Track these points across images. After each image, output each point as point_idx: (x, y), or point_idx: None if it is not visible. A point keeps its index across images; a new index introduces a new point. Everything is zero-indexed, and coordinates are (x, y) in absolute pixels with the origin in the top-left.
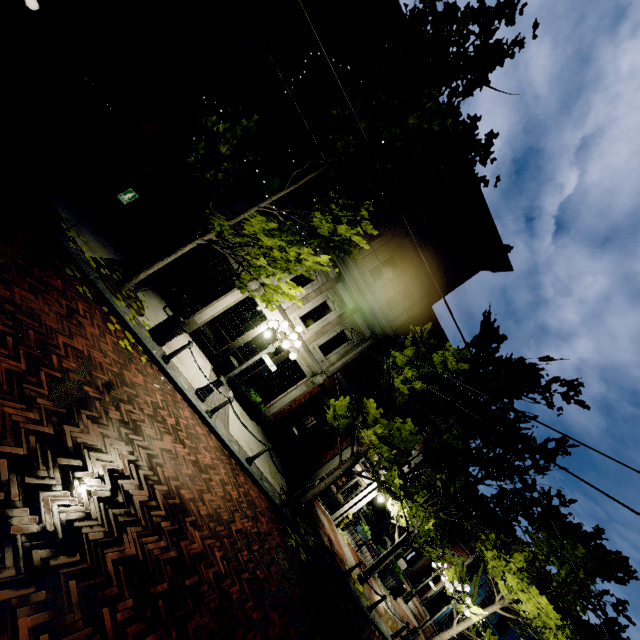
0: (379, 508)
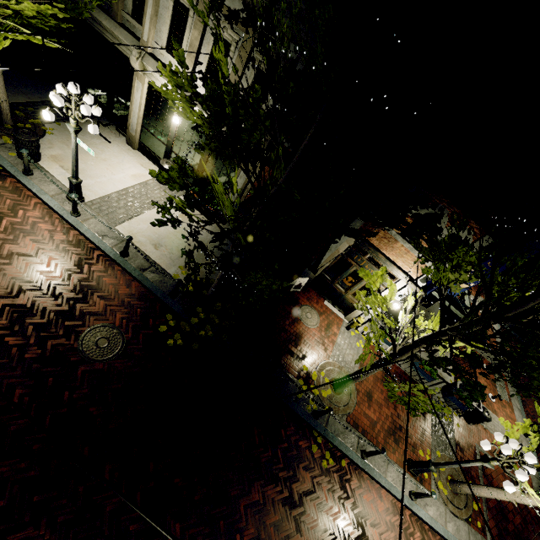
0: (458, 319)
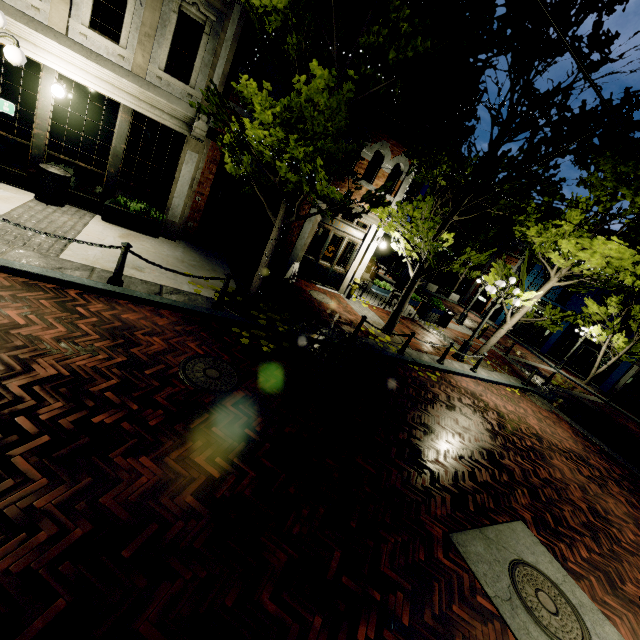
0: (398, 259)
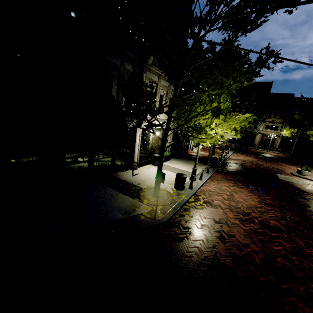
0: None
